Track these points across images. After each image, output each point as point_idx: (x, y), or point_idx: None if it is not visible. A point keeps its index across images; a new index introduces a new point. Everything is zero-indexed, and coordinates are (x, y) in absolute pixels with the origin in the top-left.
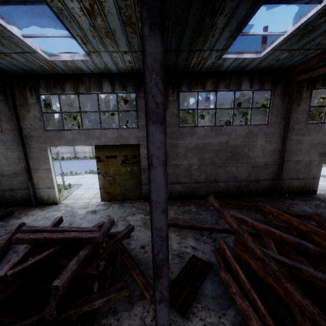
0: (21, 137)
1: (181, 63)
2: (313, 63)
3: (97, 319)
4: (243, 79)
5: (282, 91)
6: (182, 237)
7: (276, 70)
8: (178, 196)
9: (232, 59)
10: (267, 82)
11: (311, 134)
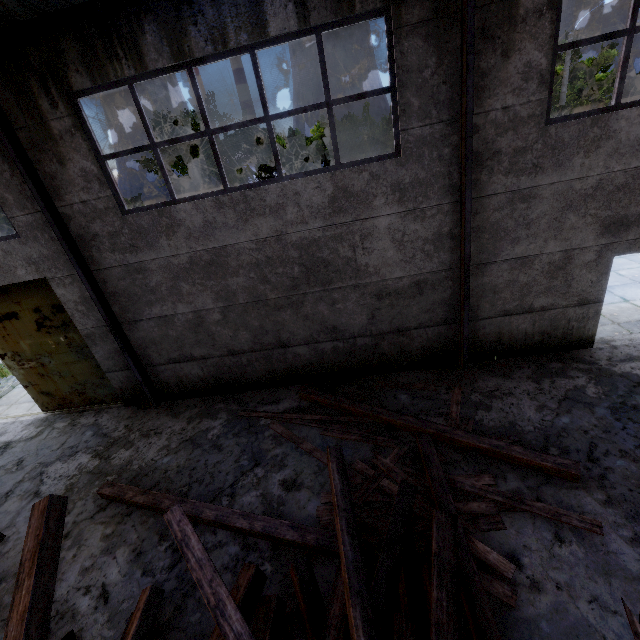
0: None
1: None
2: None
3: None
4: None
5: (430, 5)
6: (110, 544)
7: None
8: (201, 389)
9: None
10: None
11: (568, 161)
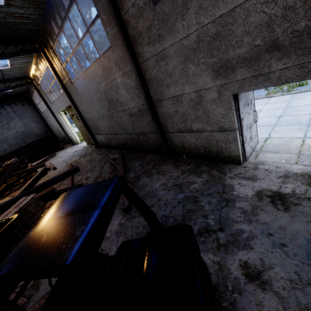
0: (50, 109)
1: (21, 27)
2: None
3: (5, 196)
4: None
5: None
6: None
7: None
8: (106, 145)
9: None
10: None
11: (174, 27)
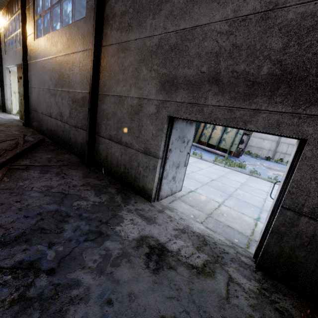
0: (0, 59)
1: None
2: None
3: None
4: None
5: None
6: None
7: None
8: (36, 126)
9: None
10: None
11: (144, 22)
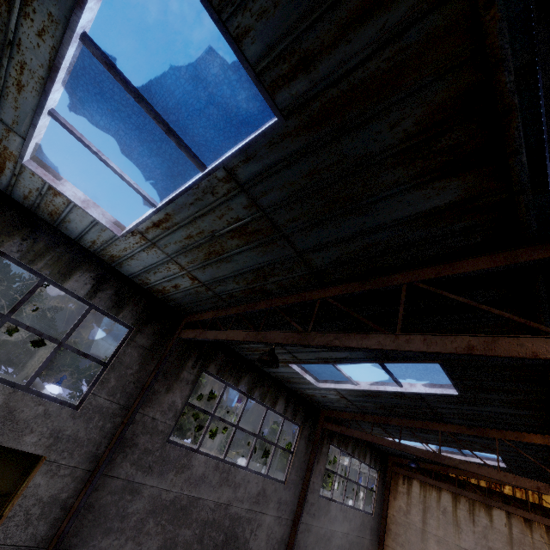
0: None
1: None
2: (346, 417)
3: None
4: (281, 395)
5: (309, 433)
6: None
7: (310, 401)
8: None
9: (293, 370)
10: (300, 412)
11: (321, 517)
